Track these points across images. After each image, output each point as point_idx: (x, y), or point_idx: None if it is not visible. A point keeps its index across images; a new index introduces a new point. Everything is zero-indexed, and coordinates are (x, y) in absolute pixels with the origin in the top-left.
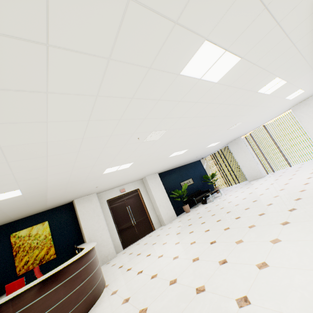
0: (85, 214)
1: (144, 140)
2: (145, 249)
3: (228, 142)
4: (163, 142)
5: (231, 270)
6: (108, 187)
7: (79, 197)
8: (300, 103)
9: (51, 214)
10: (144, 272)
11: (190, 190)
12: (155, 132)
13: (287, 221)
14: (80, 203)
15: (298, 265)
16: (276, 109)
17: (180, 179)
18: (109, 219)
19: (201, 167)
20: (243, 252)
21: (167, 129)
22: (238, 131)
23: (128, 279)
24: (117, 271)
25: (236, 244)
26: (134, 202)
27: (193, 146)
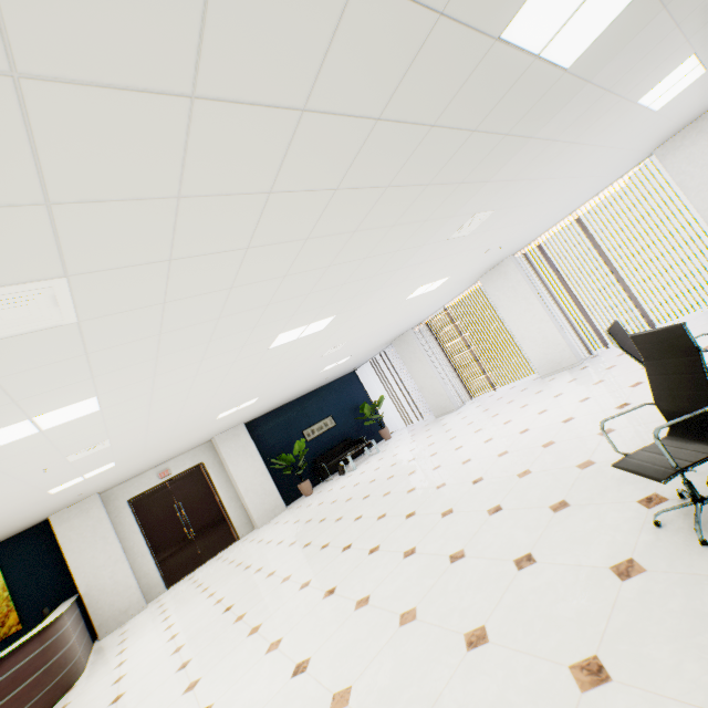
0: (76, 541)
1: (70, 461)
2: (181, 598)
3: (387, 342)
4: (139, 436)
5: (168, 688)
6: (121, 480)
7: (61, 510)
8: (492, 271)
9: (5, 550)
10: (124, 664)
11: (328, 442)
12: (77, 453)
13: (312, 580)
14: (63, 521)
15: (205, 696)
16: (424, 301)
17: (303, 424)
18: (135, 537)
19: (357, 386)
20: (215, 648)
21: (106, 439)
22: (376, 337)
23: (100, 677)
24: (110, 653)
25: (233, 623)
26: (192, 492)
27: (265, 392)
